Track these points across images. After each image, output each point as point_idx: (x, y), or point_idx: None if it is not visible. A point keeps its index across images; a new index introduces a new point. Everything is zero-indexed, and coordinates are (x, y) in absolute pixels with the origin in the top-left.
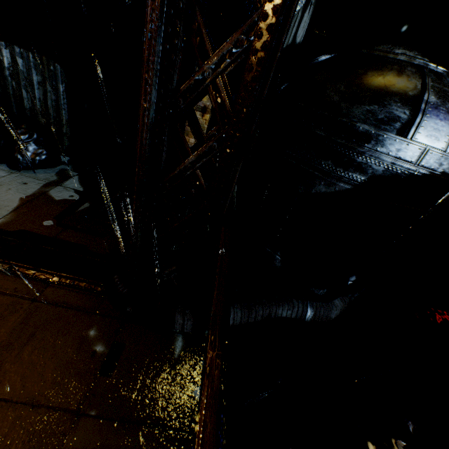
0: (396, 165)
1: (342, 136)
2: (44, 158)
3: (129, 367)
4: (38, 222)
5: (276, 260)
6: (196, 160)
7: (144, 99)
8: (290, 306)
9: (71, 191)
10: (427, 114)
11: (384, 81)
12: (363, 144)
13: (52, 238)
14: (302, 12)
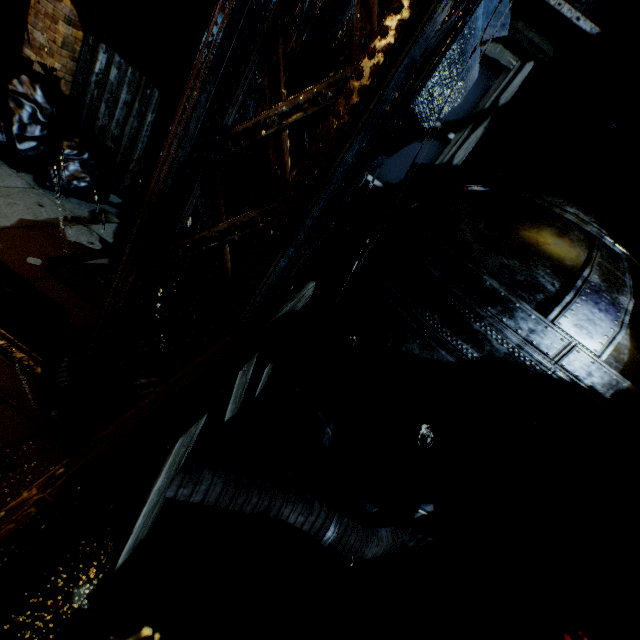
0: (523, 351)
1: (462, 286)
2: (83, 186)
3: (0, 504)
4: (22, 255)
5: (325, 435)
6: (228, 230)
7: (179, 123)
8: (305, 508)
9: (95, 237)
10: (583, 295)
11: (538, 235)
12: (486, 305)
13: (26, 281)
14: (469, 132)
